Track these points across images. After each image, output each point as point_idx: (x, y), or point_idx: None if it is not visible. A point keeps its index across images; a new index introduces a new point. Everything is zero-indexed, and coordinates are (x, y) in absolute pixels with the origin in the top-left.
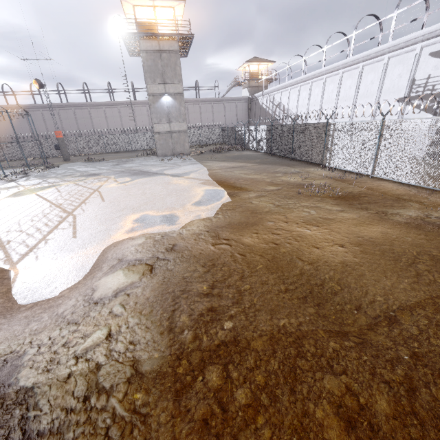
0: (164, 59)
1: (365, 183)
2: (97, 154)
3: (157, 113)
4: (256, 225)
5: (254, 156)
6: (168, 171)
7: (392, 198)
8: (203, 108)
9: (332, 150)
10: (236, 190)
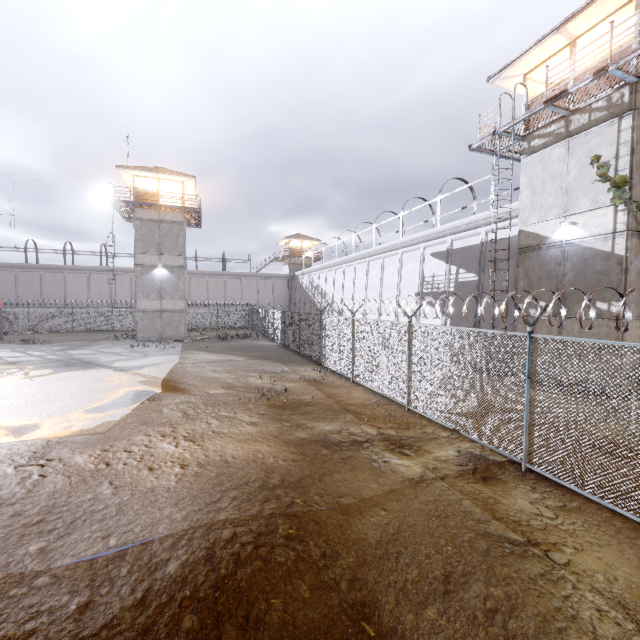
0: (164, 229)
1: (337, 388)
2: (57, 332)
3: (145, 286)
4: (120, 440)
5: (262, 347)
6: (120, 363)
7: (338, 408)
8: (229, 283)
9: (326, 346)
10: (173, 392)
